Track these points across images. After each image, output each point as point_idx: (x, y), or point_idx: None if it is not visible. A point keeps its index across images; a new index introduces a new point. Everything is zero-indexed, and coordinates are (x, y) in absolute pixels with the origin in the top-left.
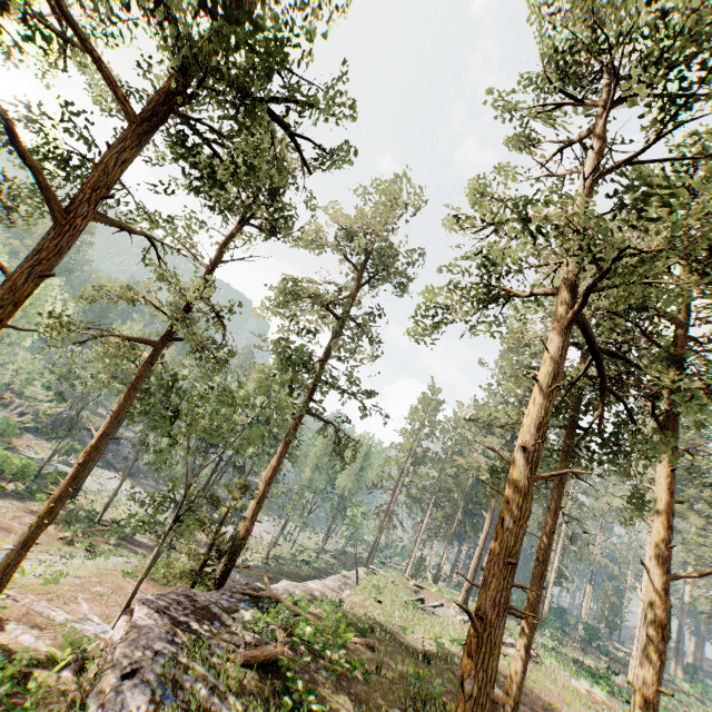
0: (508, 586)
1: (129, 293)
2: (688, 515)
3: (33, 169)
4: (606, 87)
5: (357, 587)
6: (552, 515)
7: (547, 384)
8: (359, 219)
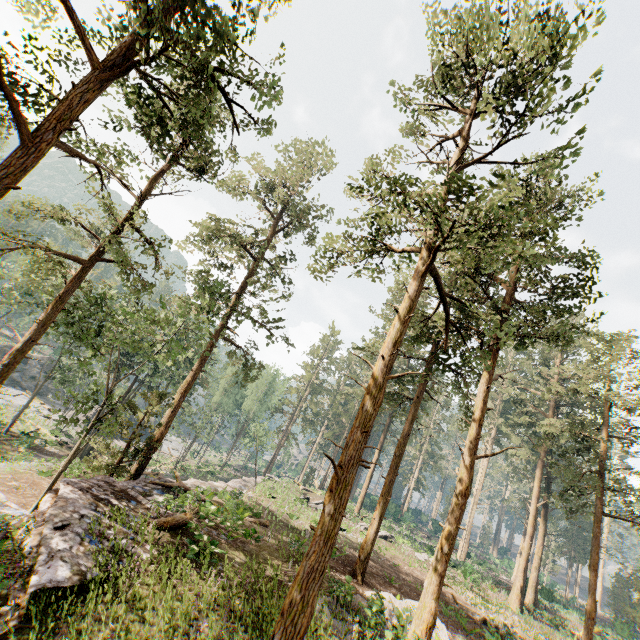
0: (362, 448)
1: (61, 212)
2: (511, 436)
3: (5, 94)
4: (474, 100)
5: (255, 489)
6: (408, 423)
7: (404, 315)
8: (280, 174)
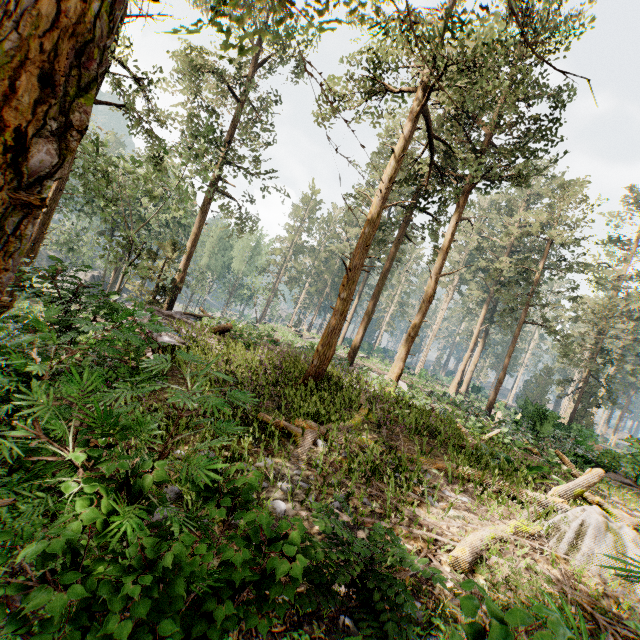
0: (364, 258)
1: None
2: (470, 283)
3: None
4: None
5: None
6: (390, 261)
7: (399, 154)
8: None
